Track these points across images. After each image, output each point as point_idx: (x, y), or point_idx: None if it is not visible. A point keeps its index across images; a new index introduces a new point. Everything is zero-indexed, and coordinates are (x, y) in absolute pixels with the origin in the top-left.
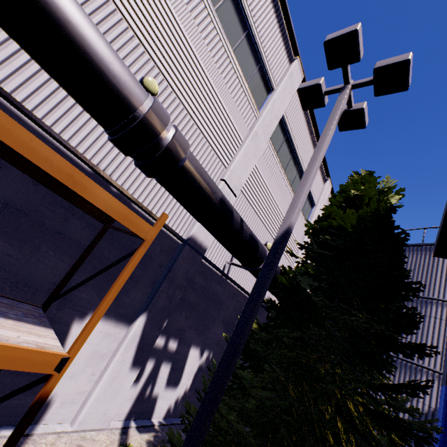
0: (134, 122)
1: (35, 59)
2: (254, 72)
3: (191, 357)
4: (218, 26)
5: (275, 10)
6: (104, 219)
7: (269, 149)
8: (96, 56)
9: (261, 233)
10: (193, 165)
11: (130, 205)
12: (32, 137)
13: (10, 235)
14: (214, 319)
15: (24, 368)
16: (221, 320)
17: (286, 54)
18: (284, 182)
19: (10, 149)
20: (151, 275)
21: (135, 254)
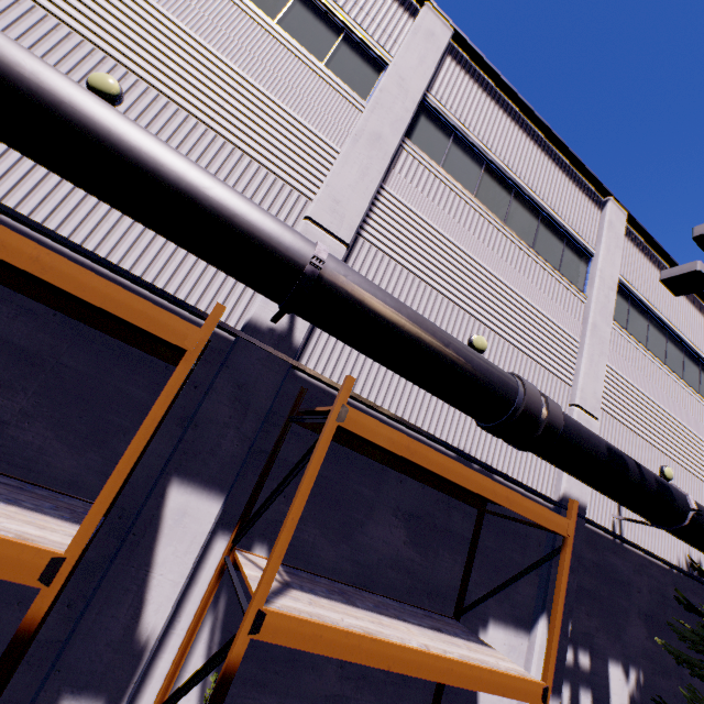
0: (515, 413)
1: (434, 394)
2: (562, 252)
3: (613, 680)
4: (513, 238)
5: (562, 169)
6: (478, 504)
7: (614, 331)
8: (482, 377)
9: (647, 456)
10: (569, 426)
11: (492, 478)
12: (482, 477)
13: (417, 544)
14: (626, 612)
15: (522, 698)
16: (636, 612)
17: (591, 204)
18: (653, 364)
19: (409, 464)
20: (533, 559)
21: (562, 556)
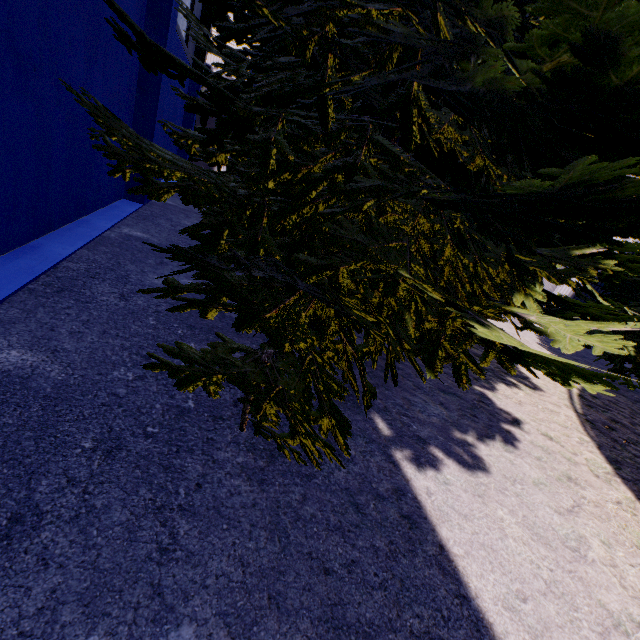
0: None
1: None
2: None
3: None
4: None
5: None
6: None
7: None
8: None
9: None
10: None
11: None
12: None
13: None
14: None
15: None
16: None
17: None
18: None
19: None
20: None
21: None
